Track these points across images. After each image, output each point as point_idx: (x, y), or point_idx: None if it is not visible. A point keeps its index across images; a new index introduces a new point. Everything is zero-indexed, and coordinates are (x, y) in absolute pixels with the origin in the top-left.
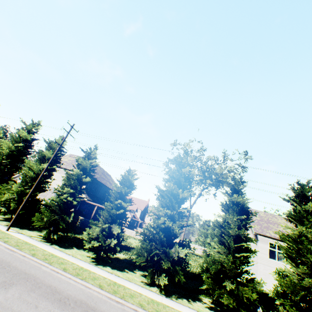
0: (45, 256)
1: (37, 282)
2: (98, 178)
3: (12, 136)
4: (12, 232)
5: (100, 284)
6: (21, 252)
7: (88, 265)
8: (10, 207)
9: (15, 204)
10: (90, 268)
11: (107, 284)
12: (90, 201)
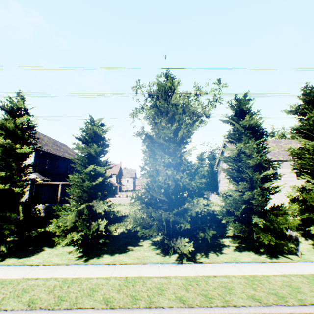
0: None
1: None
2: (49, 150)
3: None
4: None
5: (106, 298)
6: None
7: (75, 270)
8: None
9: None
10: (80, 273)
11: (116, 292)
12: (49, 181)
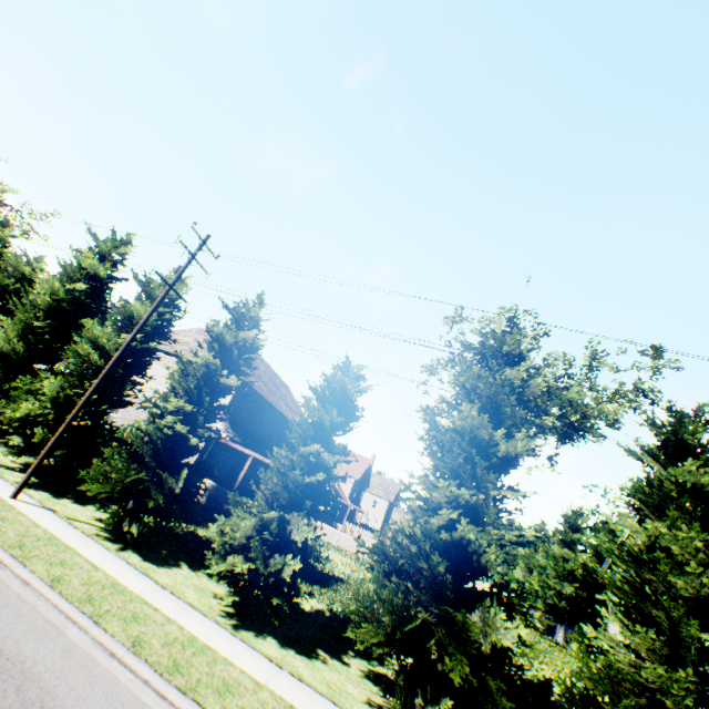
0: (89, 587)
1: (26, 697)
2: (259, 388)
3: (64, 266)
4: (25, 503)
5: None
6: (20, 570)
7: (212, 631)
8: (36, 438)
9: (48, 432)
10: (218, 642)
11: None
12: (237, 442)
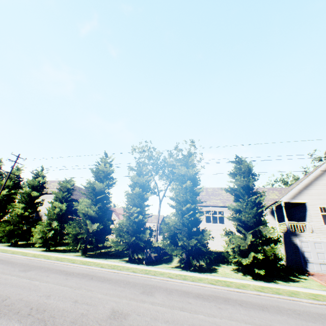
0: None
1: None
2: None
3: None
4: None
5: (26, 255)
6: None
7: (30, 251)
8: None
9: None
10: (31, 251)
11: (32, 255)
12: None
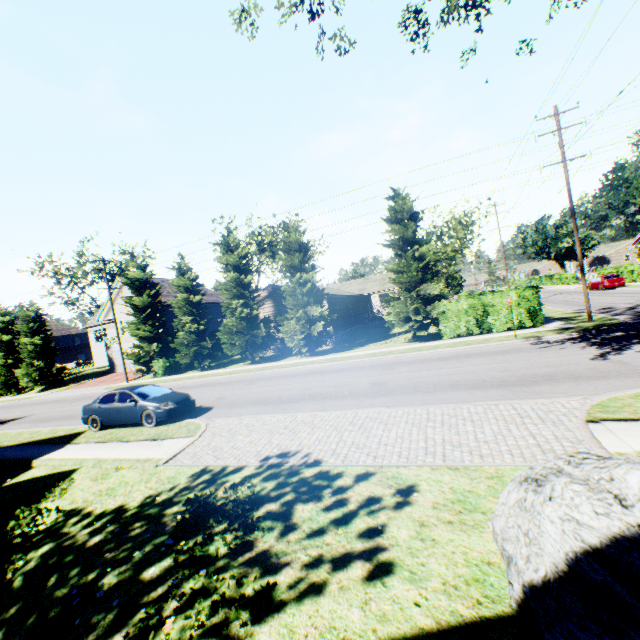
0: None
1: None
2: None
3: None
4: None
5: None
6: None
7: None
8: None
9: None
10: None
11: None
12: None
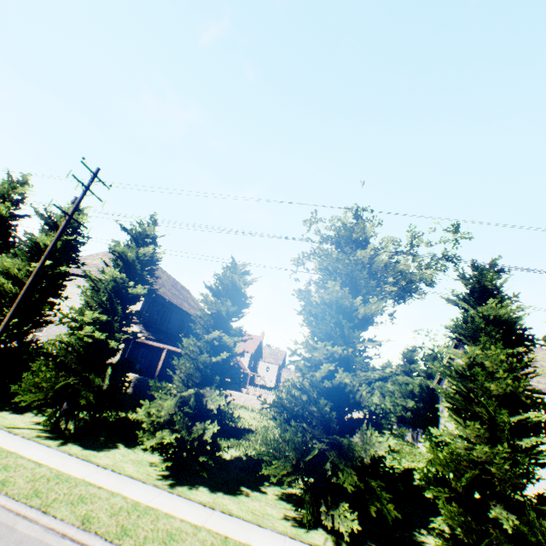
0: (34, 483)
1: None
2: (164, 294)
3: None
4: None
5: None
6: None
7: (152, 494)
8: None
9: None
10: (159, 501)
11: None
12: (152, 340)
